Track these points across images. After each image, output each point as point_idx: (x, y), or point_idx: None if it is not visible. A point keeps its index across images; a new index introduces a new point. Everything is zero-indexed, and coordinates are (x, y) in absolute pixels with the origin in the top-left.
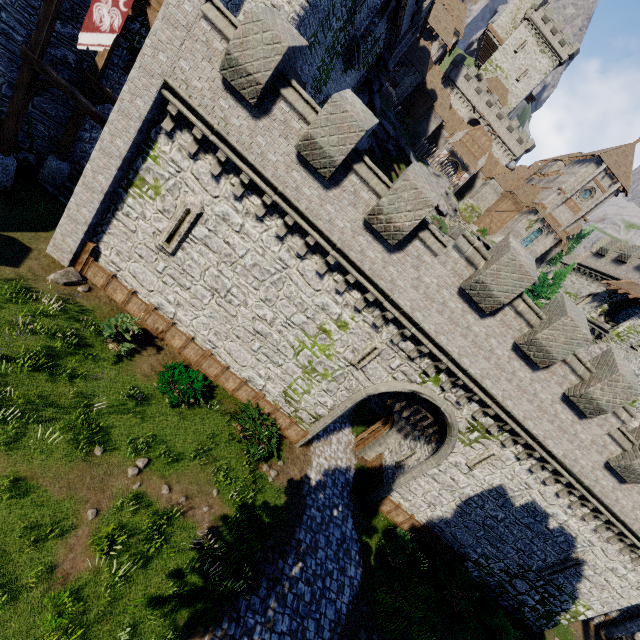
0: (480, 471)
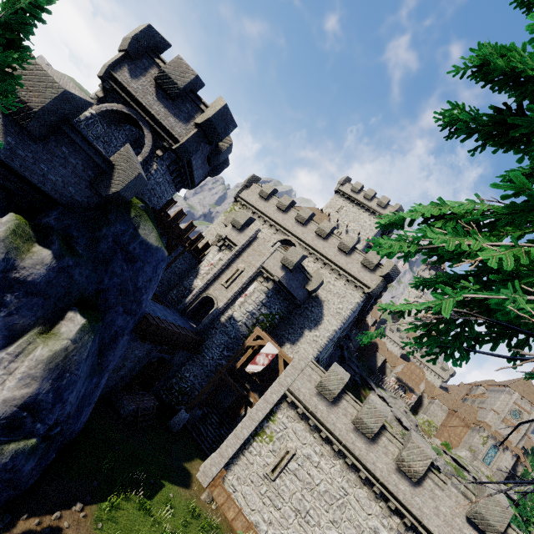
0: None
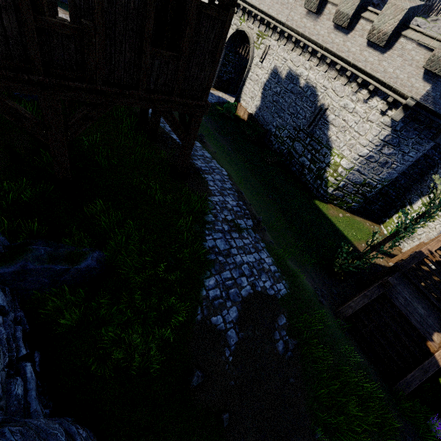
0: (265, 62)
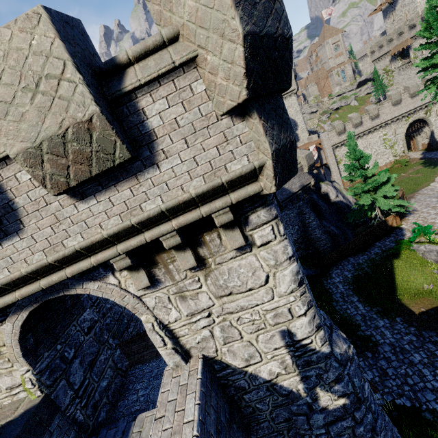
0: None
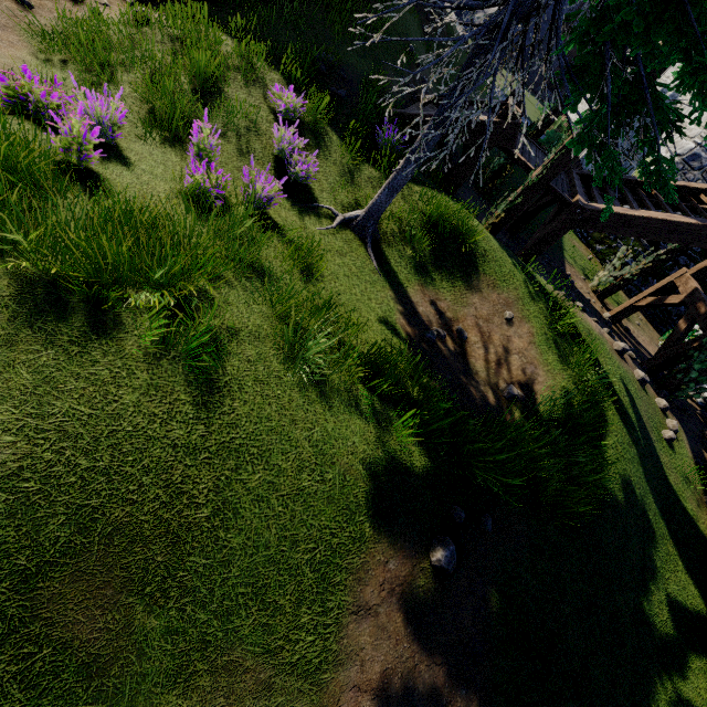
0: None
